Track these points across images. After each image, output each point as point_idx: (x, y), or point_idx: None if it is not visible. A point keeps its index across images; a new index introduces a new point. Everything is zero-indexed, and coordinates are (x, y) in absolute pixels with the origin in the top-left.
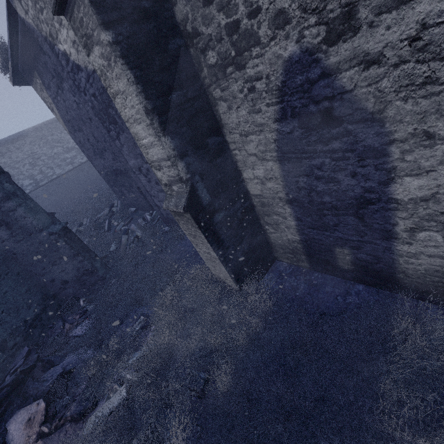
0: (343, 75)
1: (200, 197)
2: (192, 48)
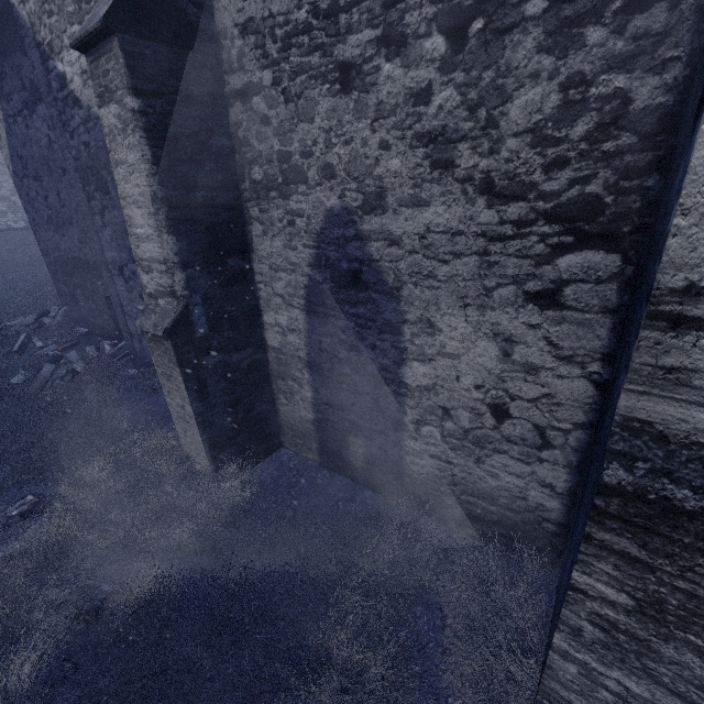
0: (373, 244)
1: (193, 324)
2: (239, 155)
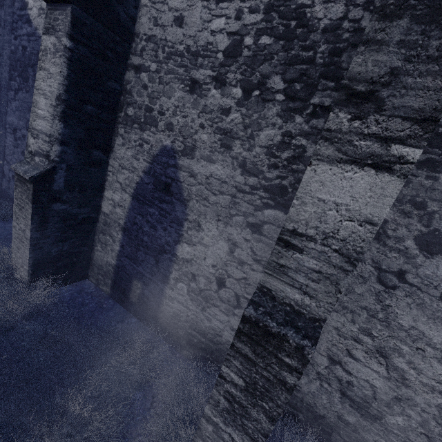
0: (182, 172)
1: (54, 180)
2: (123, 97)
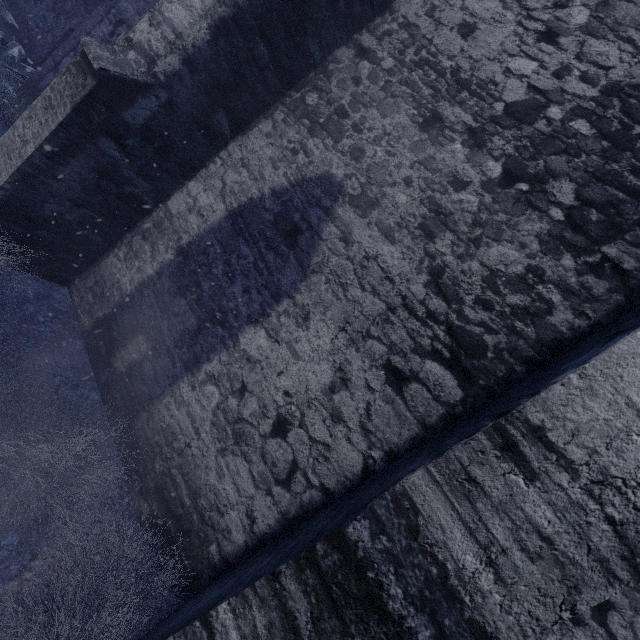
0: (332, 226)
1: (134, 104)
2: (314, 75)
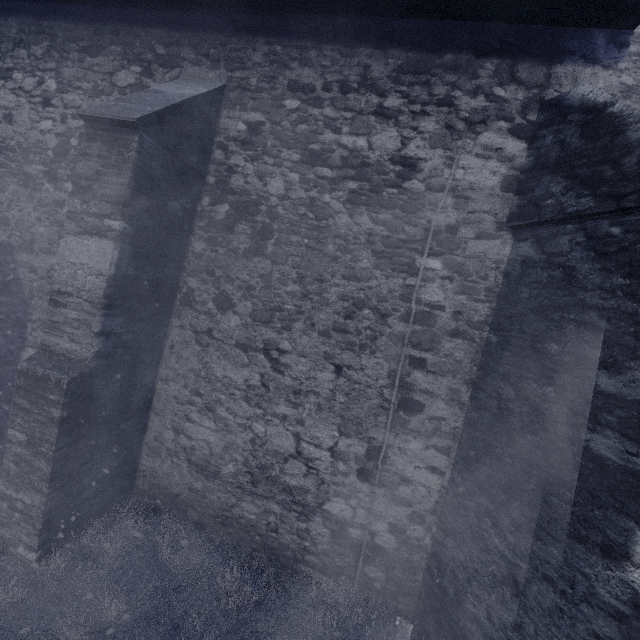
0: (22, 269)
1: None
2: None
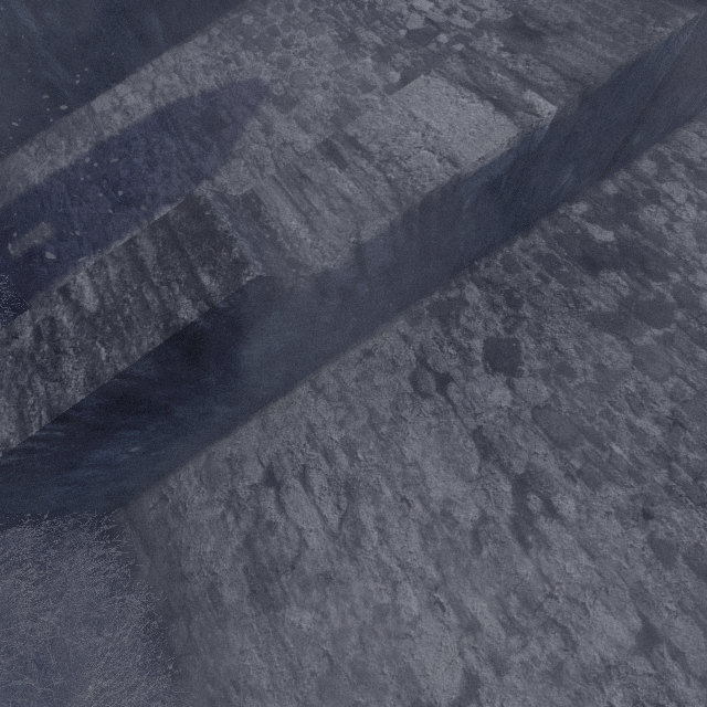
0: (255, 121)
1: None
2: (253, 1)
